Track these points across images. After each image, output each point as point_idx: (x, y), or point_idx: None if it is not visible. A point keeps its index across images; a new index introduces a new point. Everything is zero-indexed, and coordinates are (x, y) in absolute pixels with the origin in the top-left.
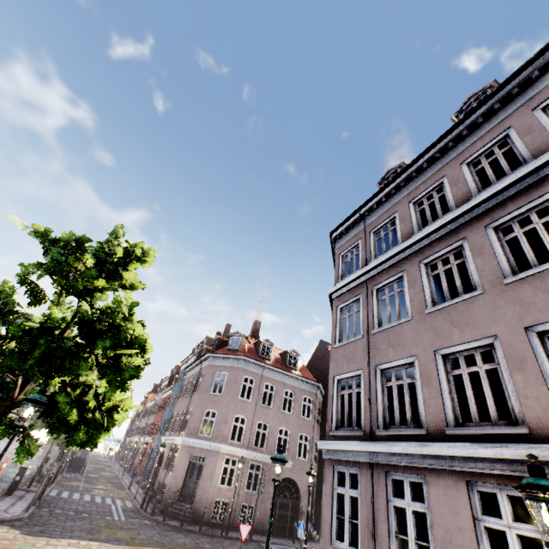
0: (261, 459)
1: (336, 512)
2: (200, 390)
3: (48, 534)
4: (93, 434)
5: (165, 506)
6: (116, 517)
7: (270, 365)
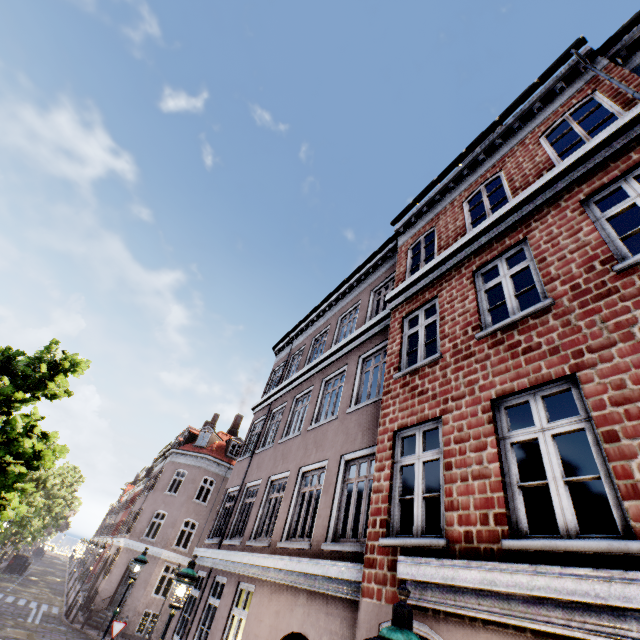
0: None
1: (185, 611)
2: (155, 488)
3: None
4: None
5: (92, 614)
6: (29, 620)
7: None
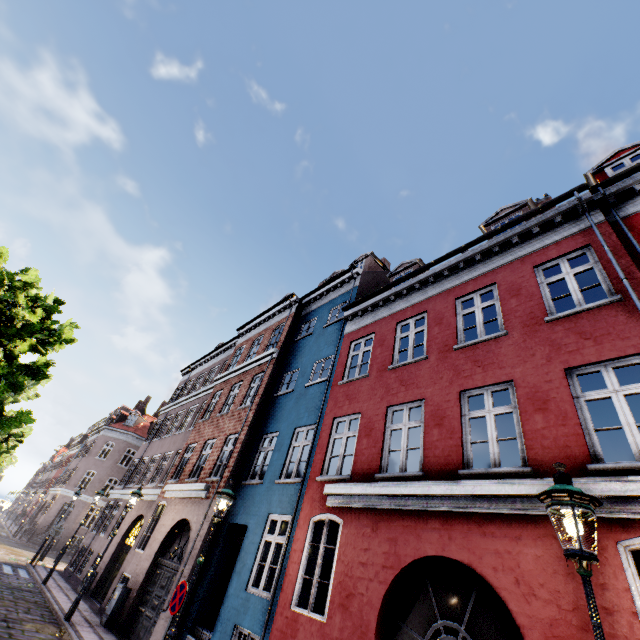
0: None
1: (100, 520)
2: (89, 454)
3: None
4: None
5: (33, 536)
6: None
7: None
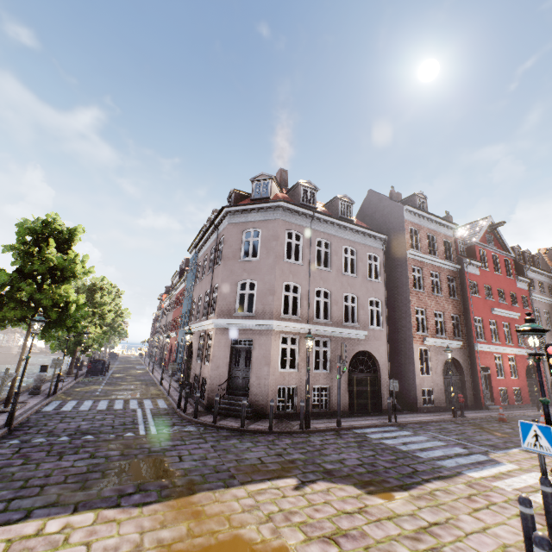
0: (327, 333)
1: None
2: (224, 259)
3: None
4: None
5: (211, 402)
6: (141, 431)
7: (321, 214)
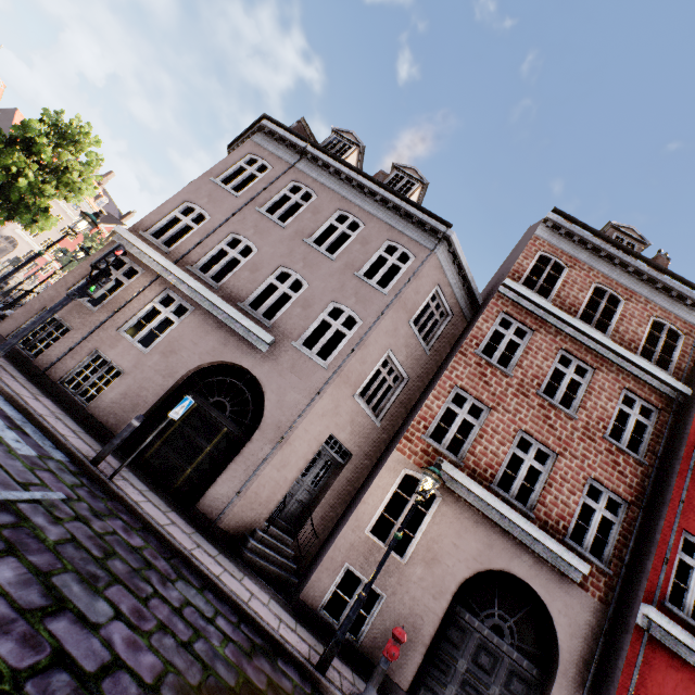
0: (193, 295)
1: None
2: None
3: None
4: None
5: None
6: None
7: (320, 151)
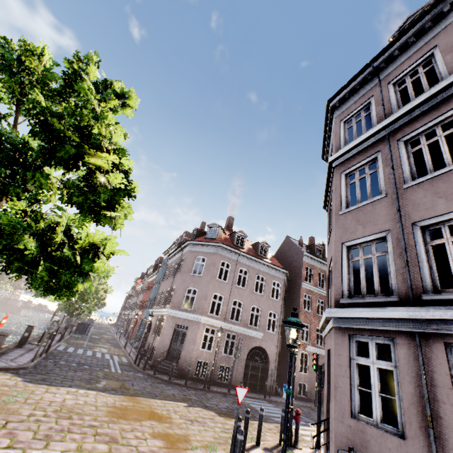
0: (236, 330)
1: (356, 384)
2: (182, 272)
3: (49, 383)
4: (62, 275)
5: (155, 363)
6: (113, 370)
7: (244, 253)
